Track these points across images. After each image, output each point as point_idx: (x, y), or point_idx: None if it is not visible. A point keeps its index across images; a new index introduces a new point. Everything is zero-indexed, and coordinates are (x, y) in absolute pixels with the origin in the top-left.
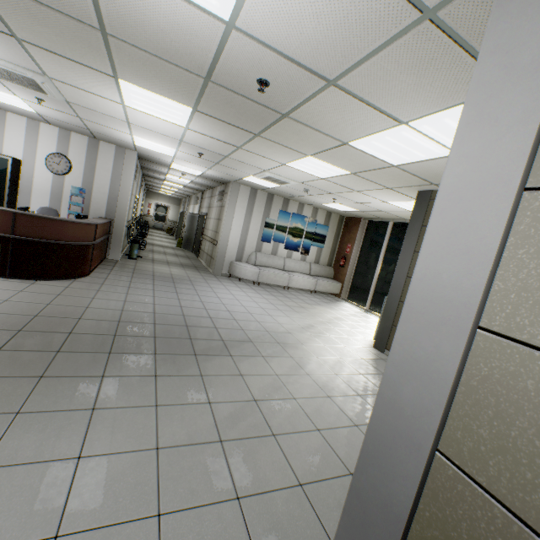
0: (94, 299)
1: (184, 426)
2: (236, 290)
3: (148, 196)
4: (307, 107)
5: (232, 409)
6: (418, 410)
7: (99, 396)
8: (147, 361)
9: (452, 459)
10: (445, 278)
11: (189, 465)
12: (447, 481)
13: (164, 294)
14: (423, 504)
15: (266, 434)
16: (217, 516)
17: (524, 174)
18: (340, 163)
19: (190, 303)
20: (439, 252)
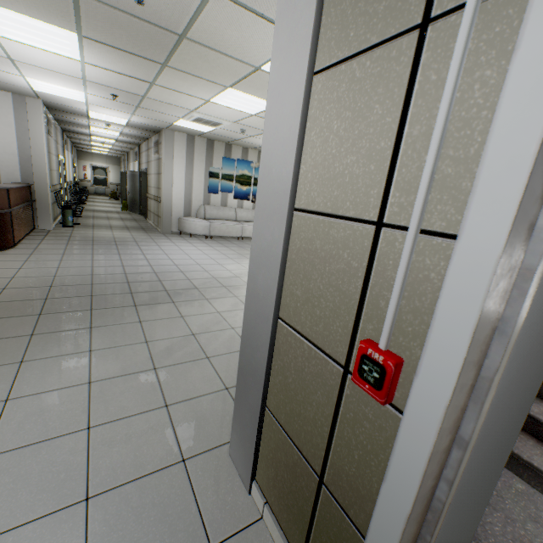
0: (22, 270)
1: (118, 363)
2: (186, 246)
3: (81, 157)
4: (201, 24)
5: (169, 344)
6: (266, 291)
7: (27, 351)
8: (82, 317)
9: (286, 321)
10: (274, 172)
11: (121, 390)
12: (284, 338)
13: (104, 257)
14: (274, 361)
15: (200, 358)
16: (145, 421)
17: (310, 58)
18: (262, 93)
19: (133, 262)
20: (270, 150)
